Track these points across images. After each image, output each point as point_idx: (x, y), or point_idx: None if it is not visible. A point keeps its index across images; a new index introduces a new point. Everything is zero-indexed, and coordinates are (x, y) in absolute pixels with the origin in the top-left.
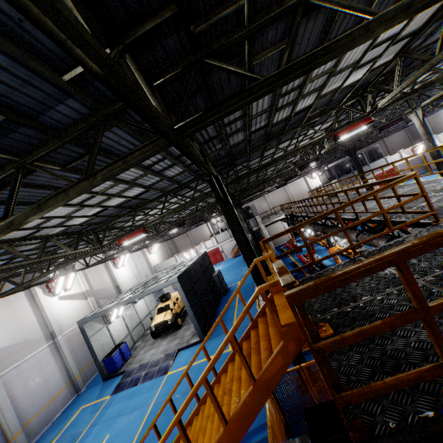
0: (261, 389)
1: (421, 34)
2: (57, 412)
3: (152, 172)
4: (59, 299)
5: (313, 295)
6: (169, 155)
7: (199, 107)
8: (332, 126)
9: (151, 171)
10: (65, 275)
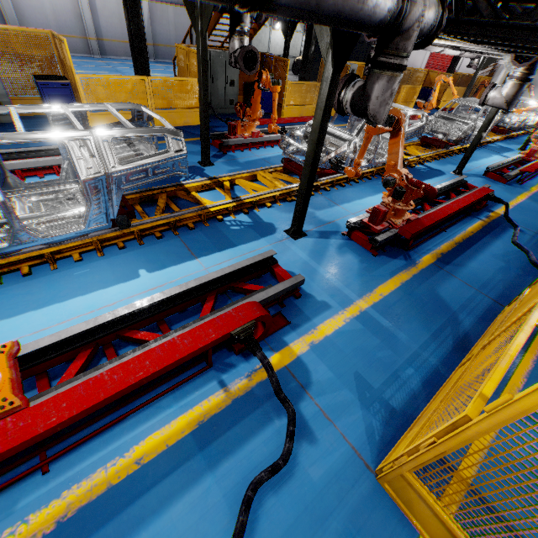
0: None
1: None
2: None
3: None
4: None
5: None
6: None
7: None
8: None
9: None
10: None
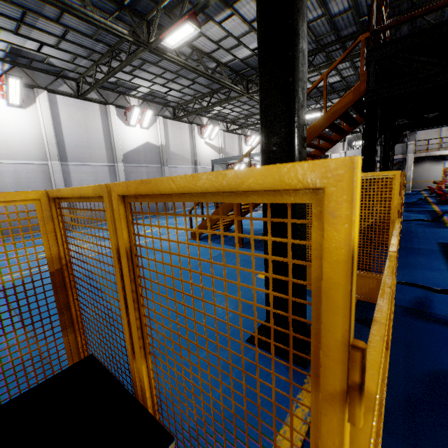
0: (328, 117)
1: None
2: (186, 207)
3: None
4: (205, 143)
5: None
6: None
7: None
8: None
9: None
10: (213, 126)
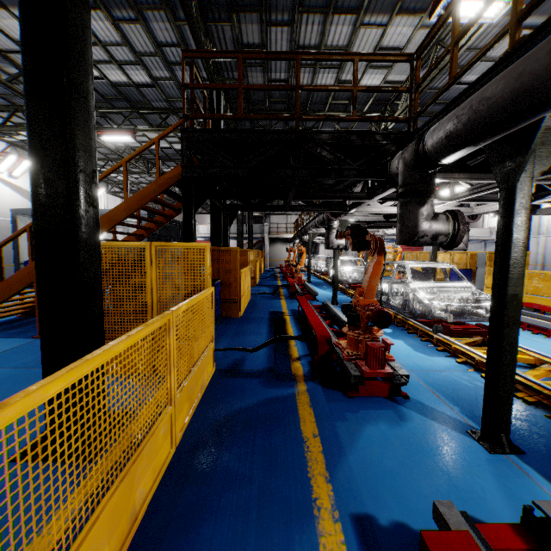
0: (162, 183)
1: (422, 64)
2: None
3: (163, 56)
4: None
5: (195, 55)
6: (184, 45)
7: (220, 0)
8: (349, 127)
9: (162, 54)
10: (18, 157)
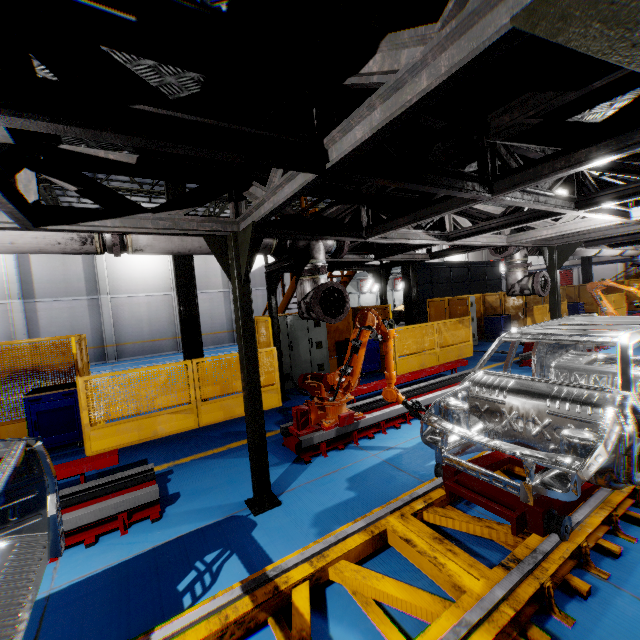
0: None
1: None
2: None
3: None
4: None
5: None
6: None
7: None
8: None
9: None
10: None
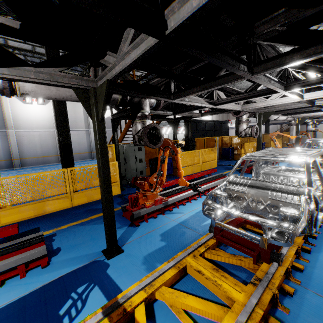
0: None
1: None
2: None
3: None
4: None
5: None
6: None
7: None
8: None
9: None
10: None
